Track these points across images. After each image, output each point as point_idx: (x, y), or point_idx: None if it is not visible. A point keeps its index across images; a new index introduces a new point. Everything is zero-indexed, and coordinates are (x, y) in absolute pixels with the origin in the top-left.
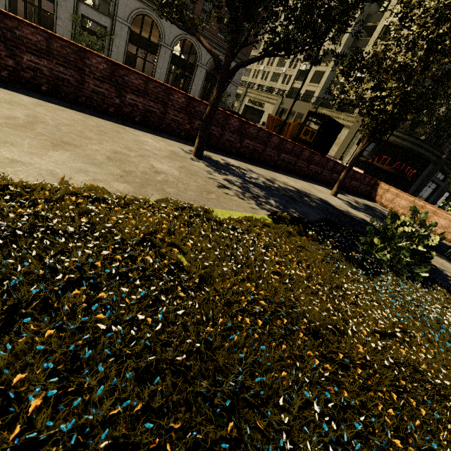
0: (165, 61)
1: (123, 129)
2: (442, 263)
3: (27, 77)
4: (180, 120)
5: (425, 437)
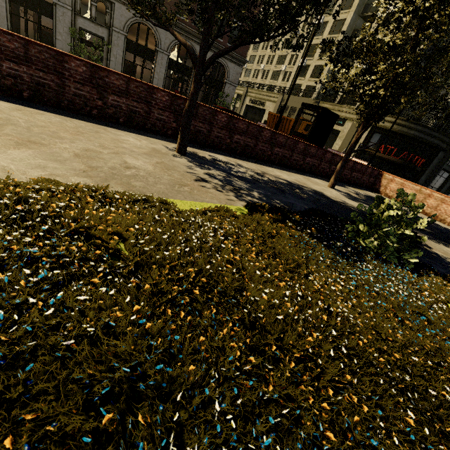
0: (163, 67)
1: (104, 129)
2: (447, 251)
3: (8, 85)
4: (166, 118)
5: (367, 435)
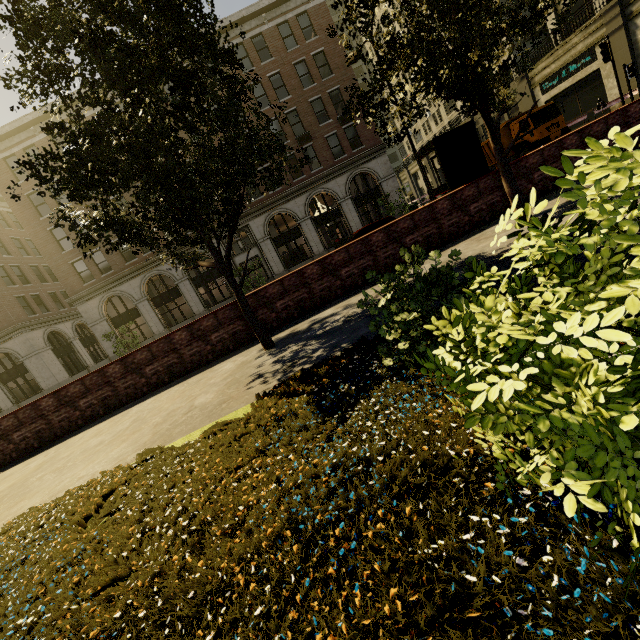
0: (312, 231)
1: (210, 371)
2: None
3: (155, 381)
4: (262, 316)
5: None
